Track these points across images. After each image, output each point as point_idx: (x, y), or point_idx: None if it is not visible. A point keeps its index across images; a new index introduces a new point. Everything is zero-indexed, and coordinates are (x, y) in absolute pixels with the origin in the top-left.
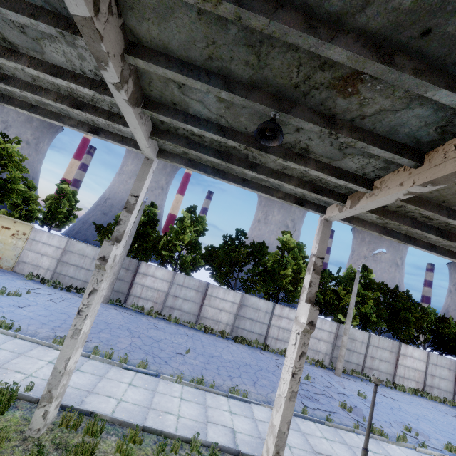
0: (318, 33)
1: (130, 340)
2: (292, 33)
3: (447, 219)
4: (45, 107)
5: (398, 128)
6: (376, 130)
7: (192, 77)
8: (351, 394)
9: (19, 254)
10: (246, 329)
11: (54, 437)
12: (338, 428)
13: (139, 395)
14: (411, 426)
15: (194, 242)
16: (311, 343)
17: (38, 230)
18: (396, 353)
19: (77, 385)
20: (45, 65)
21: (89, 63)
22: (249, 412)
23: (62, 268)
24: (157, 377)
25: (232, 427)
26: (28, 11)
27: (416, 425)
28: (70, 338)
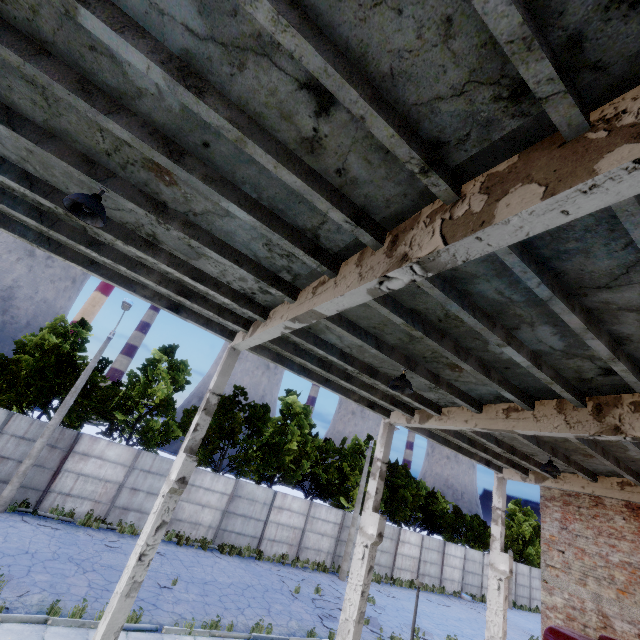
0: (460, 356)
1: (84, 578)
2: (448, 353)
3: (480, 438)
4: (113, 268)
5: (474, 390)
6: (461, 387)
7: (356, 336)
8: None
9: None
10: (235, 531)
11: None
12: None
13: None
14: (417, 626)
15: (166, 399)
16: (313, 541)
17: None
18: (396, 540)
19: None
20: (186, 267)
21: (246, 284)
22: None
23: None
24: (158, 633)
25: None
26: (234, 257)
27: (420, 623)
28: (126, 598)
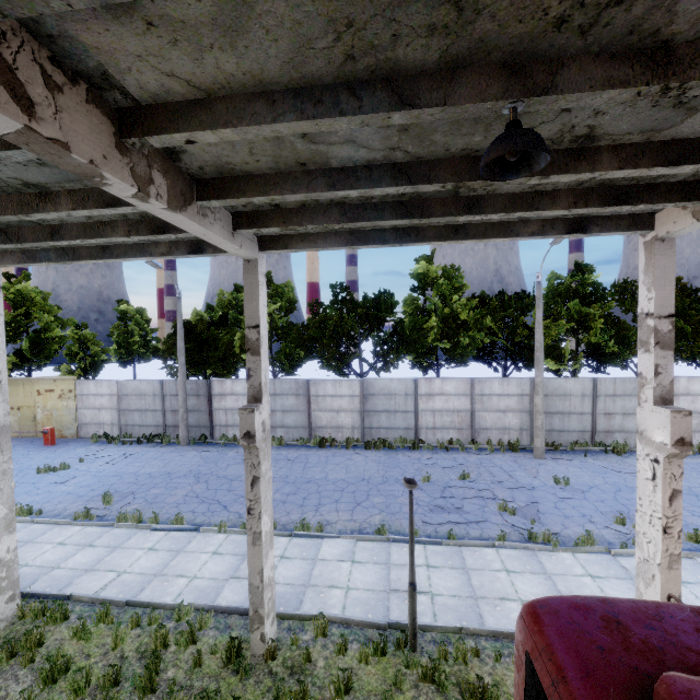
0: None
1: (189, 489)
2: None
3: (332, 193)
4: None
5: None
6: None
7: None
8: (543, 484)
9: (76, 416)
10: (383, 427)
11: (10, 632)
12: (466, 546)
13: (154, 560)
14: None
15: (284, 326)
16: (491, 421)
17: (82, 381)
18: None
19: (76, 565)
20: None
21: None
22: (314, 551)
23: (126, 418)
24: (197, 532)
25: None
26: None
27: None
28: None
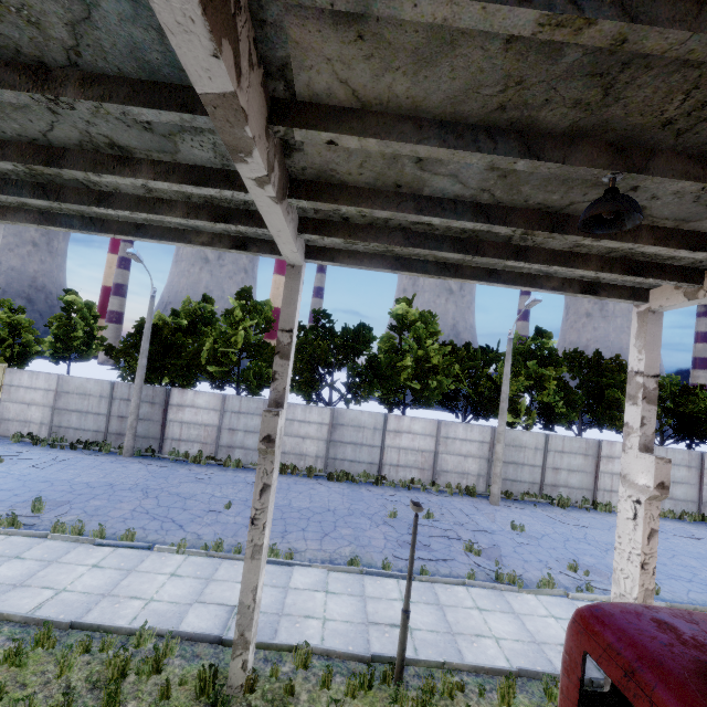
0: None
1: (137, 503)
2: None
3: (417, 216)
4: None
5: (143, 56)
6: (126, 71)
7: None
8: (501, 529)
9: None
10: (347, 459)
11: None
12: (438, 582)
13: (100, 579)
14: (587, 562)
15: (256, 344)
16: (452, 464)
17: (14, 370)
18: (594, 456)
19: (0, 579)
20: None
21: None
22: (285, 579)
23: (60, 418)
24: (150, 550)
25: (235, 605)
26: None
27: (598, 559)
28: None
